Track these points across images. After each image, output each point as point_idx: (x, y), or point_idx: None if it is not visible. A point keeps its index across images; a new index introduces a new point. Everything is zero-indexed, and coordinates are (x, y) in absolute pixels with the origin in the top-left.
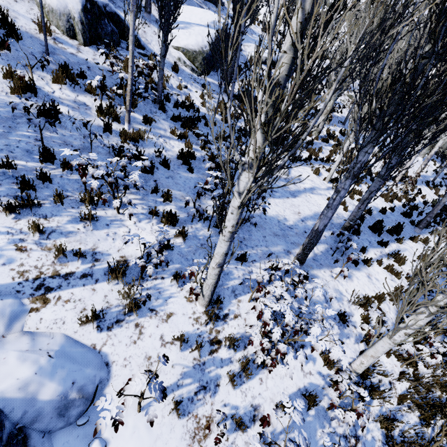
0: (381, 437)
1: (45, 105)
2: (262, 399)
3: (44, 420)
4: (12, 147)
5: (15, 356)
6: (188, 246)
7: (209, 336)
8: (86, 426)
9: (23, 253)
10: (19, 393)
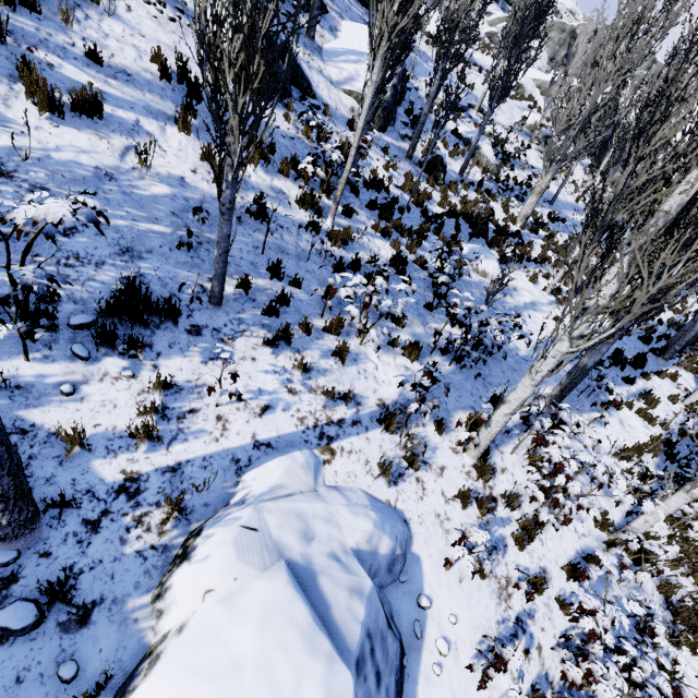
0: (661, 602)
1: (257, 200)
2: (548, 561)
3: (380, 575)
4: (237, 259)
5: (345, 510)
6: (436, 385)
7: (484, 493)
8: (407, 583)
9: (295, 397)
10: (367, 546)
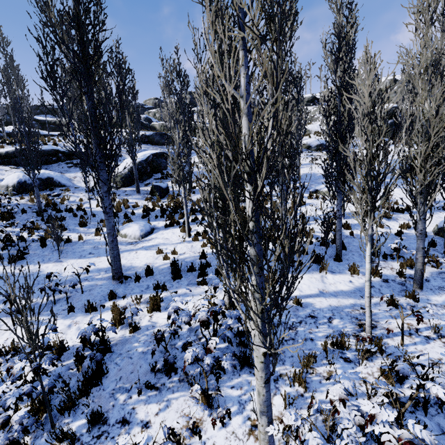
0: None
1: None
2: None
3: None
4: None
5: None
6: None
7: None
8: None
9: None
10: None
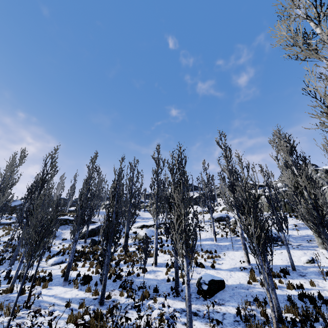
0: None
1: None
2: None
3: None
4: None
5: None
6: None
7: None
8: None
9: None
10: None
